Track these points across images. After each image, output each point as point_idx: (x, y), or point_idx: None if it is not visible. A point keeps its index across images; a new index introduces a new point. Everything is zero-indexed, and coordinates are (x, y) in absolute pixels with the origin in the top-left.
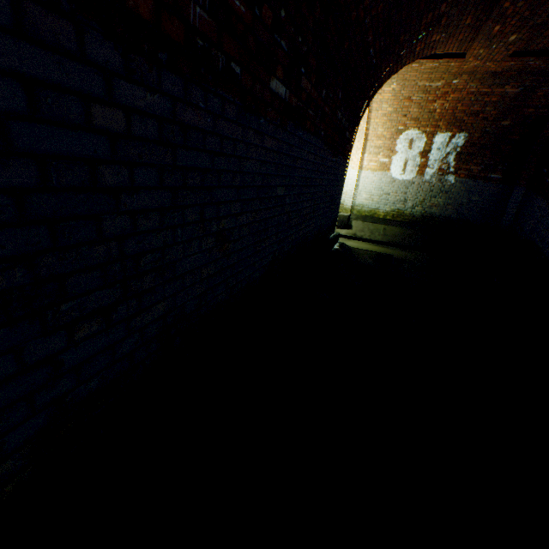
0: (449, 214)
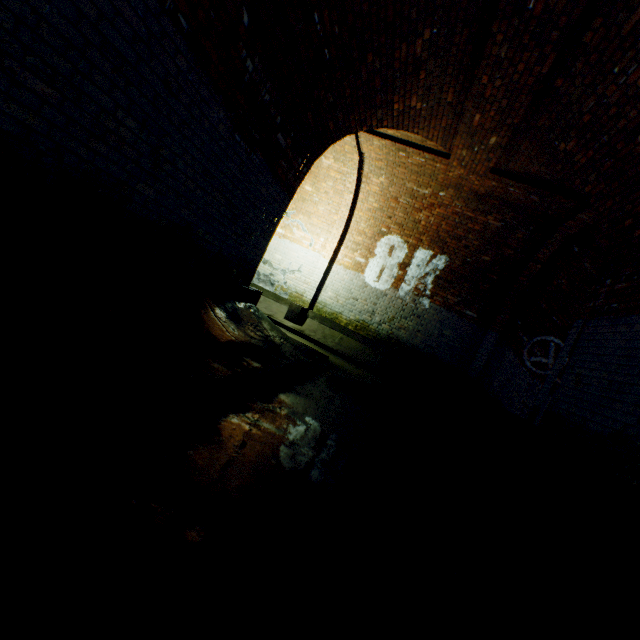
0: (417, 343)
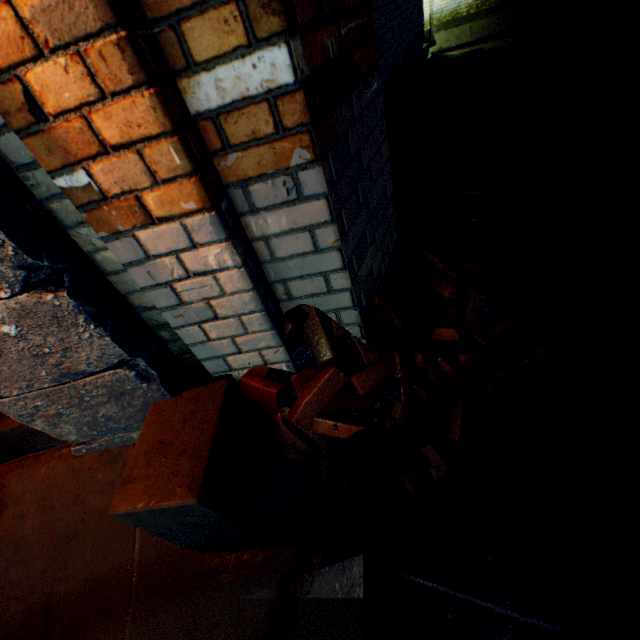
0: None
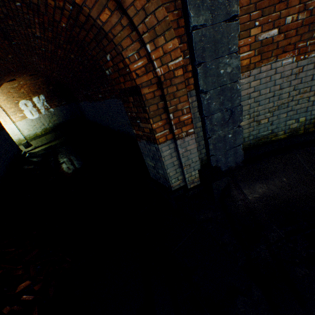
0: (62, 120)
